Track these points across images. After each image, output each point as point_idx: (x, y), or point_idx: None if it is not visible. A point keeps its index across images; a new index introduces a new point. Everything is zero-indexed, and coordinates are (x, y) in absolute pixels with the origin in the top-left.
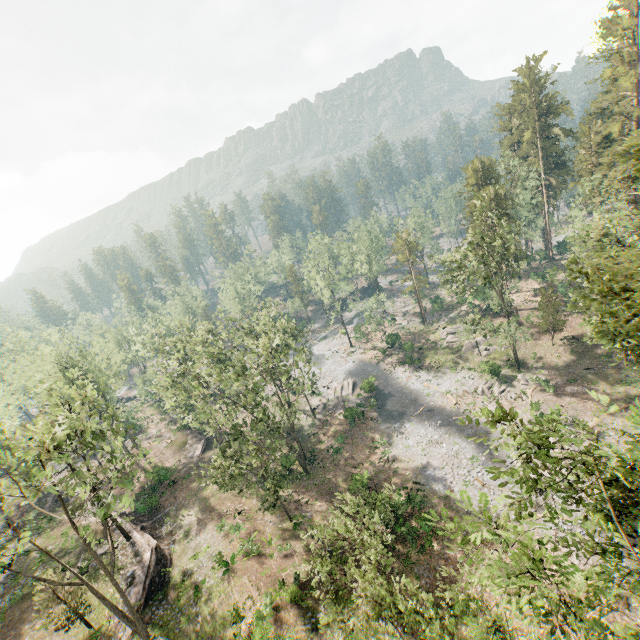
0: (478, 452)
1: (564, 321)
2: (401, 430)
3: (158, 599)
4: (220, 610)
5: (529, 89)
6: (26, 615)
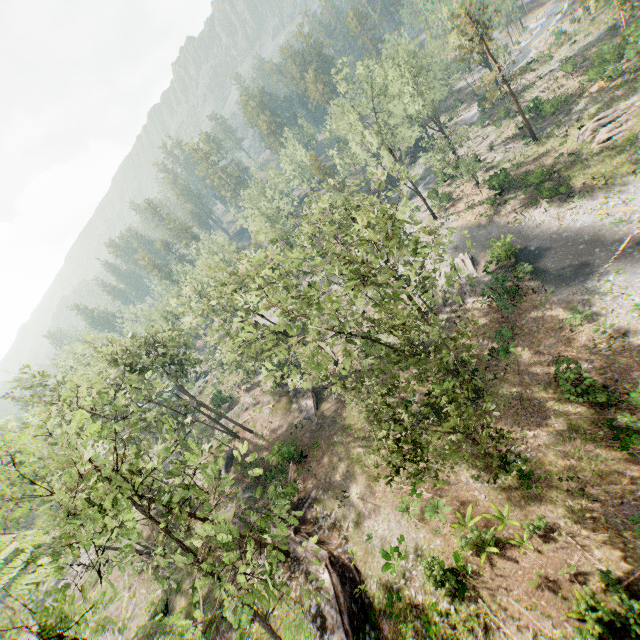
0: None
1: None
2: (602, 288)
3: (371, 638)
4: None
5: None
6: None
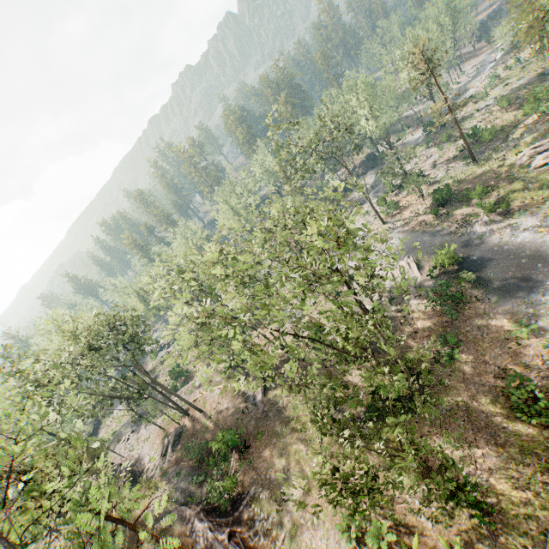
0: None
1: None
2: (547, 303)
3: None
4: None
5: None
6: None
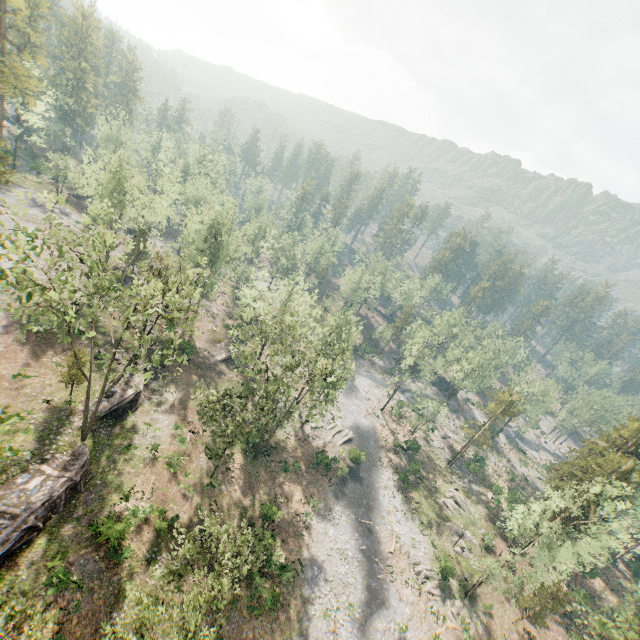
0: (360, 606)
1: (545, 624)
2: (336, 515)
3: (109, 423)
4: (124, 476)
5: None
6: (57, 345)
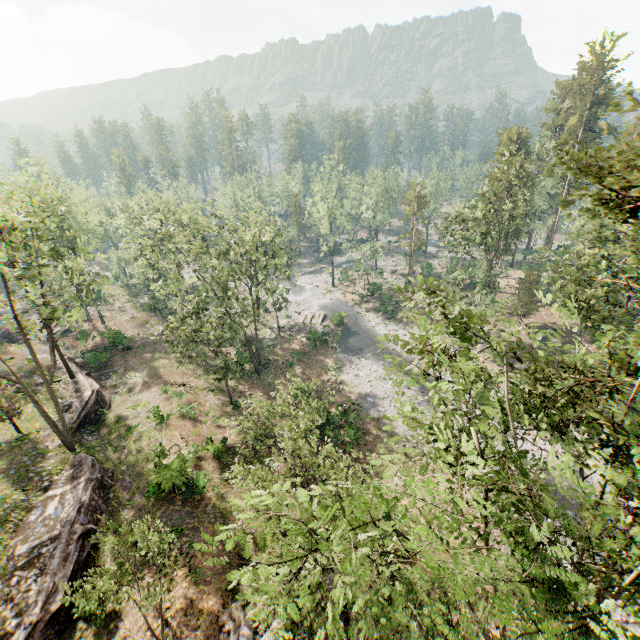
0: (419, 394)
1: (536, 306)
2: (356, 362)
3: (90, 430)
4: (147, 449)
5: (593, 70)
6: None
